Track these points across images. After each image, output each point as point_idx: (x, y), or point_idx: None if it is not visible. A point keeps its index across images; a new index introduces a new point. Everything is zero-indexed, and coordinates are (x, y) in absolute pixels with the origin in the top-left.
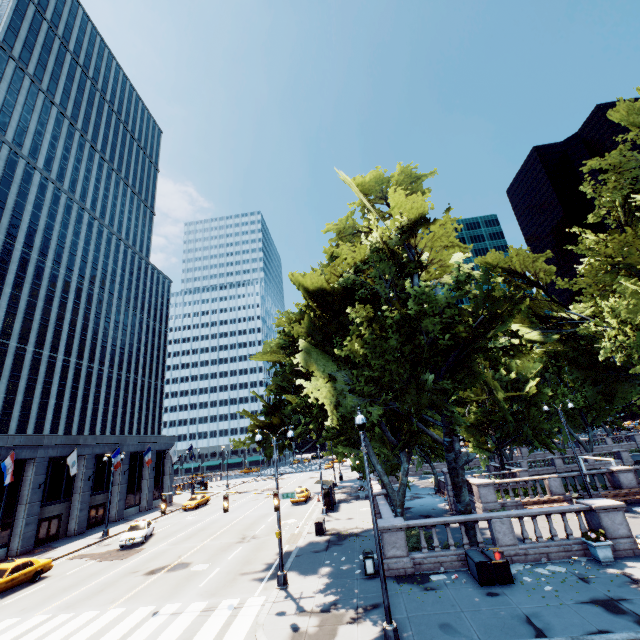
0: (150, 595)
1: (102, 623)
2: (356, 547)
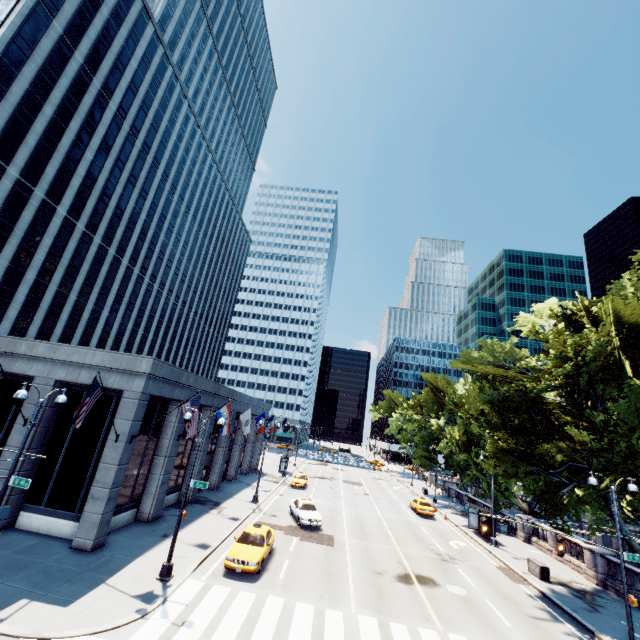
0: (463, 622)
1: None
2: (634, 618)
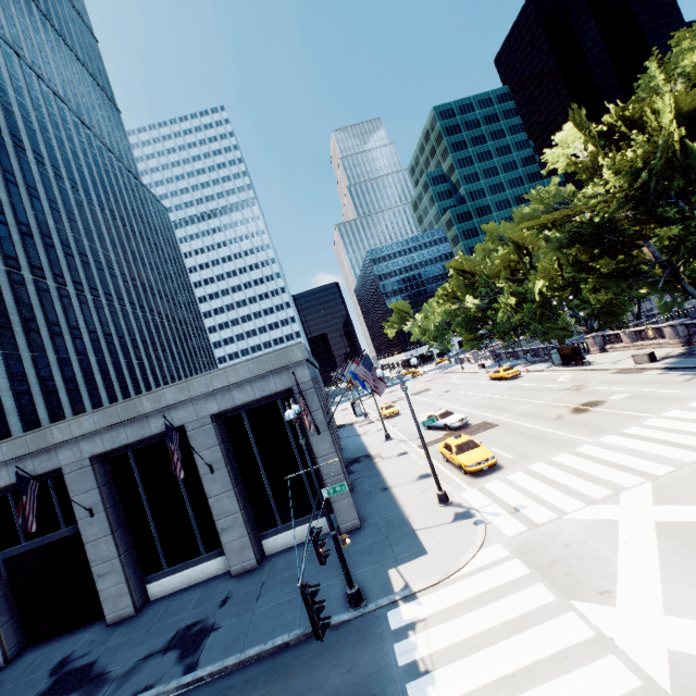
0: (656, 406)
1: (695, 414)
2: None
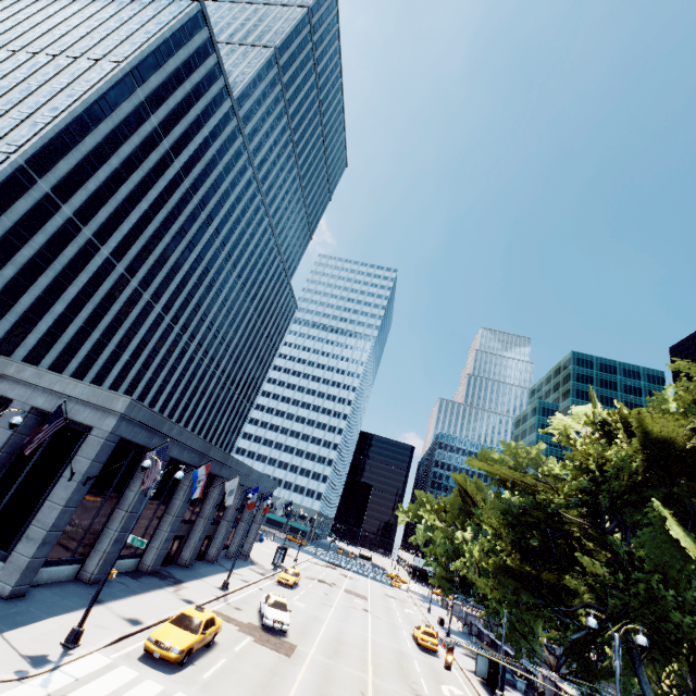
0: None
1: None
2: None
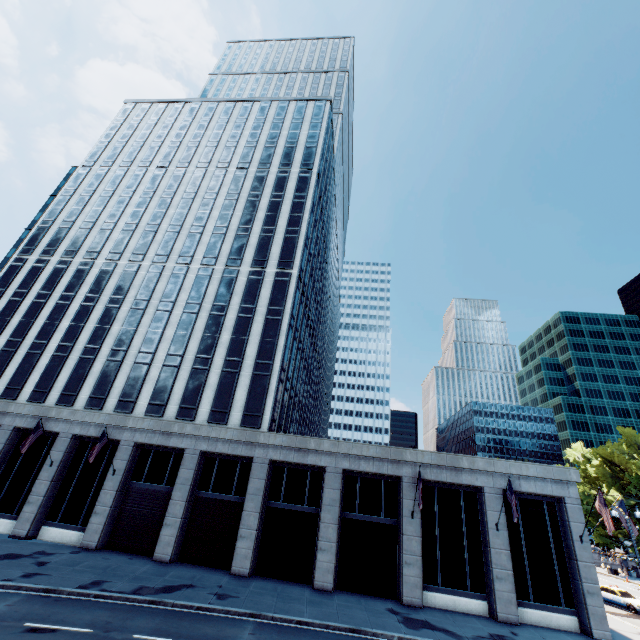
0: None
1: None
2: None
